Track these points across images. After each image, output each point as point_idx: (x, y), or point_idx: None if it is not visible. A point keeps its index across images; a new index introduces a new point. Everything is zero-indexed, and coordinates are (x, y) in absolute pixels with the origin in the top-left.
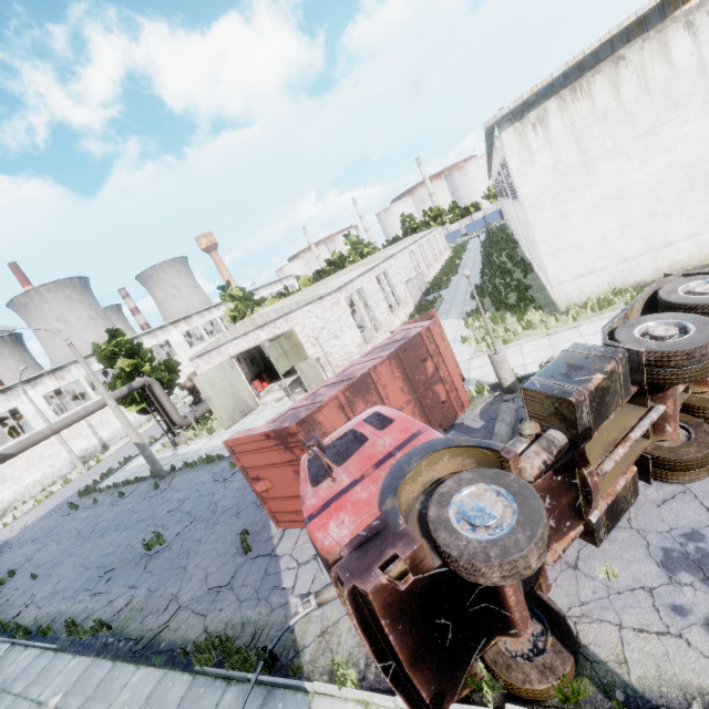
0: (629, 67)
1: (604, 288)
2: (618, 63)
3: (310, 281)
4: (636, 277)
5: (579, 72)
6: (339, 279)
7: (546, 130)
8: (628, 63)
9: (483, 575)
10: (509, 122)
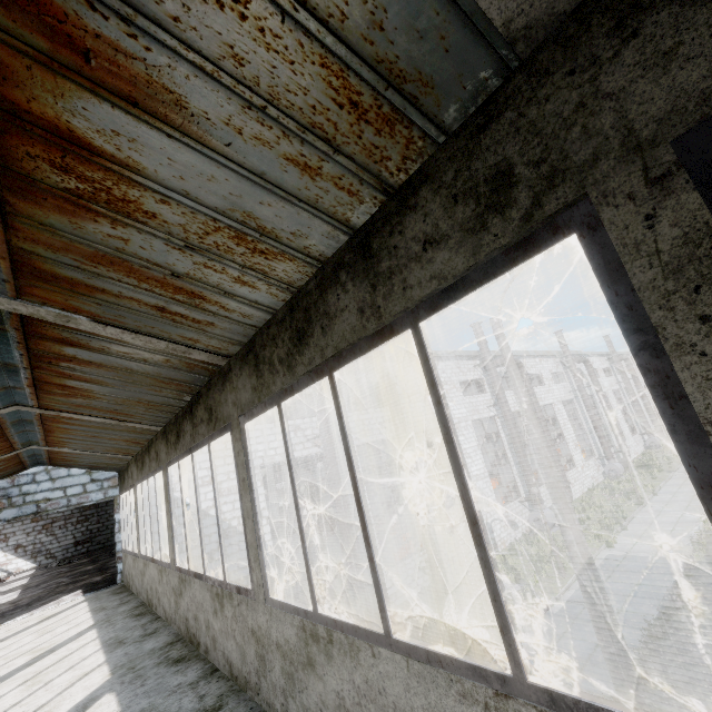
0: None
1: None
2: None
3: None
4: None
5: None
6: None
7: None
8: None
9: None
10: None
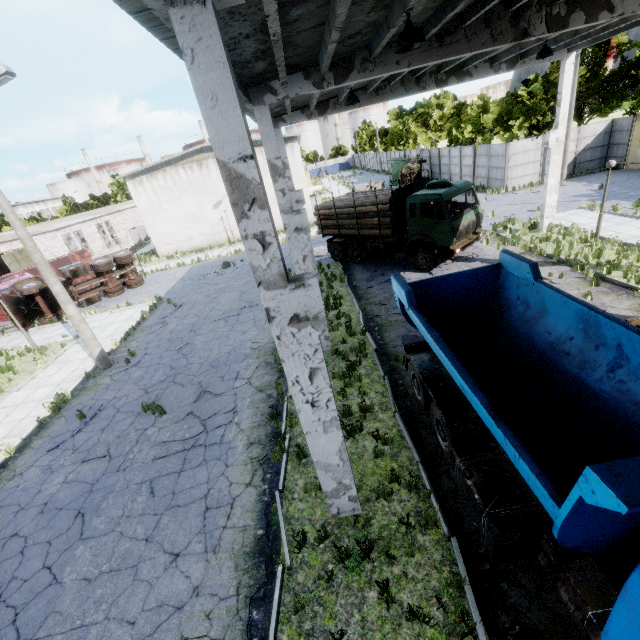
0: (169, 174)
1: (174, 251)
2: (165, 172)
3: (68, 212)
4: (184, 249)
5: (152, 170)
6: (66, 222)
7: (144, 186)
8: (168, 173)
9: (24, 292)
10: (129, 179)
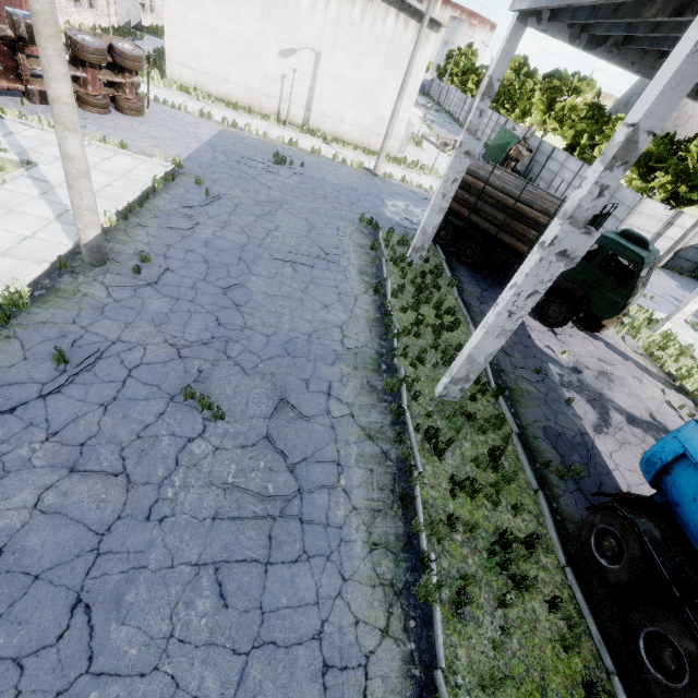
0: None
1: (193, 83)
2: None
3: None
4: (209, 89)
5: None
6: None
7: None
8: None
9: None
10: None
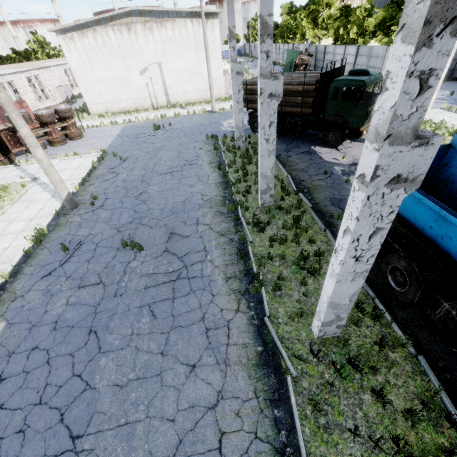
0: (99, 34)
1: (104, 111)
2: (95, 31)
3: None
4: (113, 109)
5: (83, 27)
6: None
7: (75, 43)
8: (98, 33)
9: None
10: (60, 33)
